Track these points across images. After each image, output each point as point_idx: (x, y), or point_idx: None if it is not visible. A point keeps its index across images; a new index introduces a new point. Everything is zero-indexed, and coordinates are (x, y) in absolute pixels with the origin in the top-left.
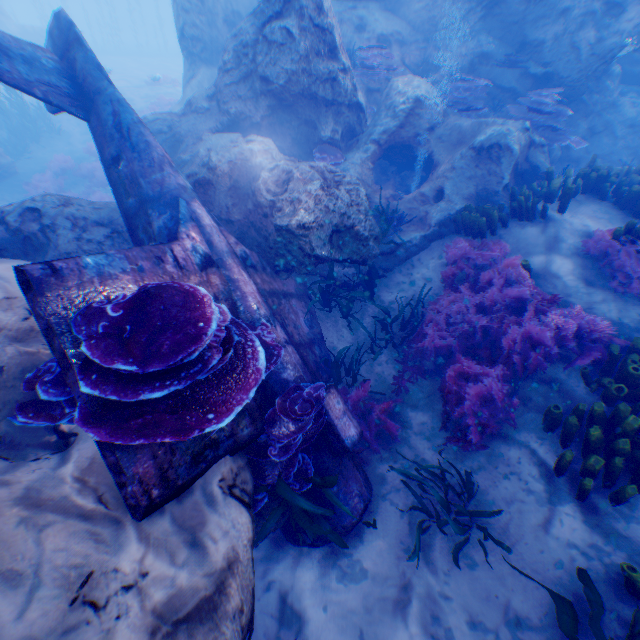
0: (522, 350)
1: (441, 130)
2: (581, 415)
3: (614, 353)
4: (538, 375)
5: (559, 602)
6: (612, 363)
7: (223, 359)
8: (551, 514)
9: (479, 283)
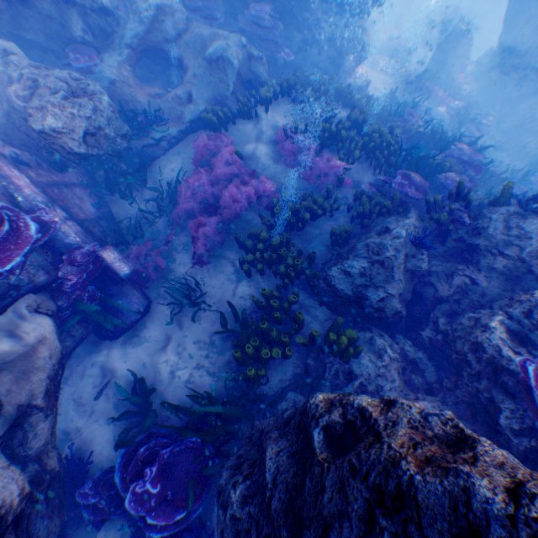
0: (231, 207)
1: (187, 36)
2: (251, 237)
3: (271, 202)
4: (242, 220)
5: (221, 317)
6: (272, 208)
7: (2, 233)
8: (236, 287)
9: (213, 166)
